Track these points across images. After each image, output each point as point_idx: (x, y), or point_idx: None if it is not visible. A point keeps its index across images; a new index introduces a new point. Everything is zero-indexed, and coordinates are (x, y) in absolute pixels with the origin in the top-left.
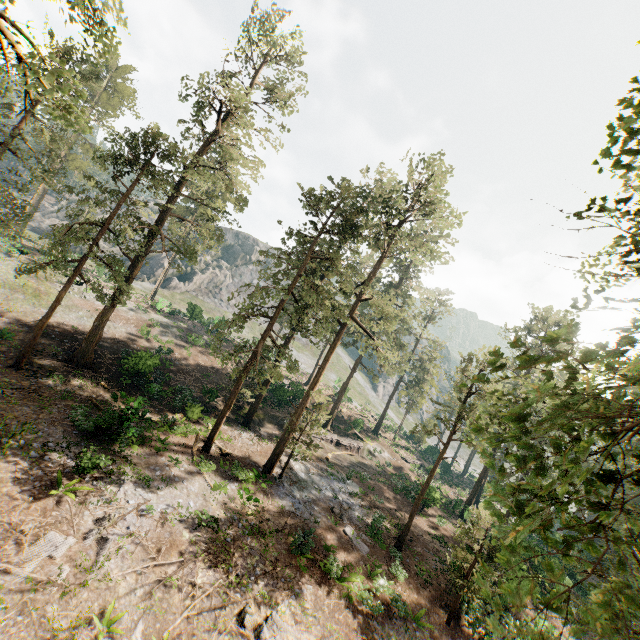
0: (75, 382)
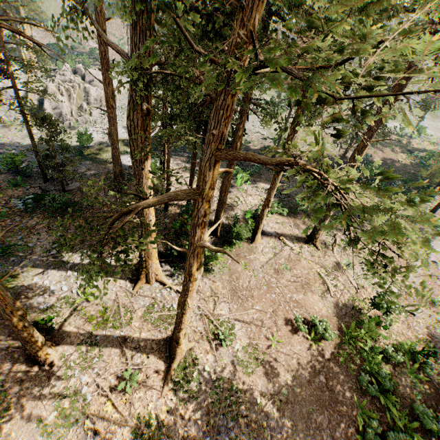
0: None
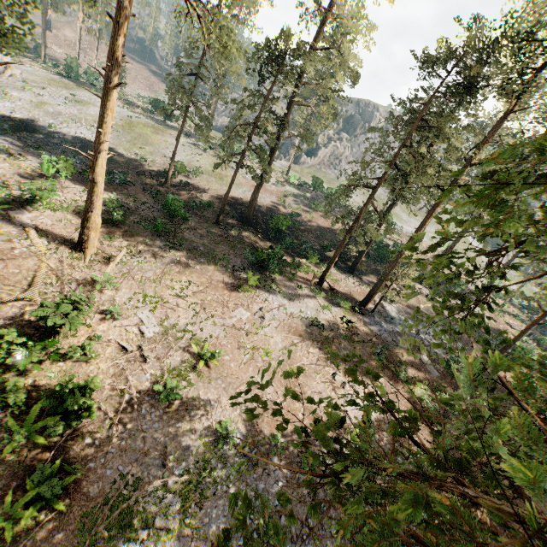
0: (244, 234)
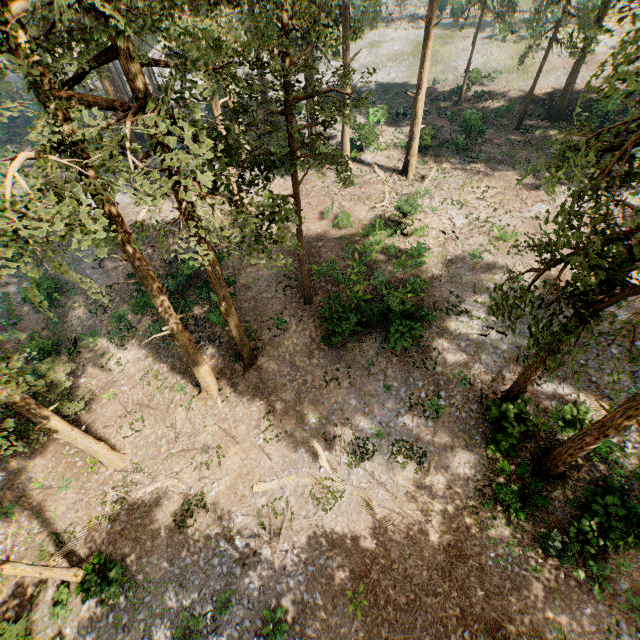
0: (552, 132)
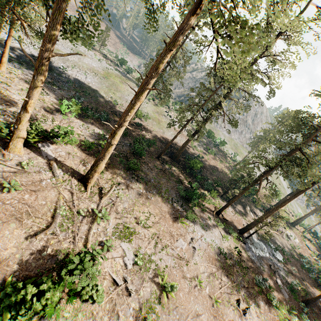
0: (173, 168)
